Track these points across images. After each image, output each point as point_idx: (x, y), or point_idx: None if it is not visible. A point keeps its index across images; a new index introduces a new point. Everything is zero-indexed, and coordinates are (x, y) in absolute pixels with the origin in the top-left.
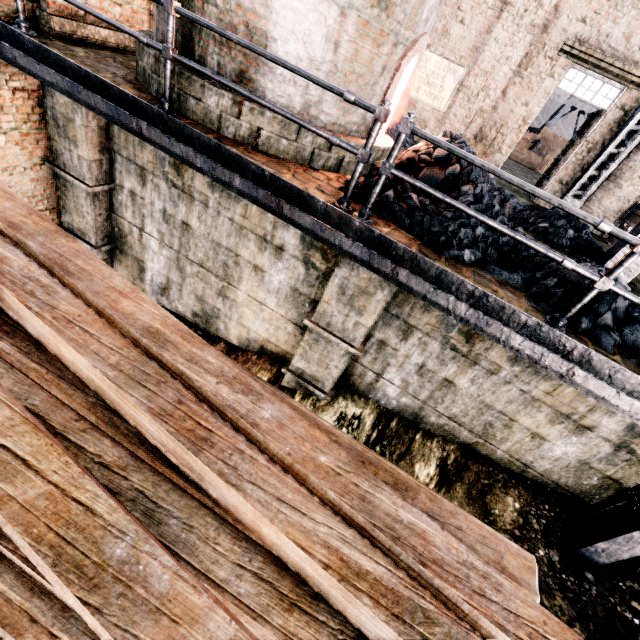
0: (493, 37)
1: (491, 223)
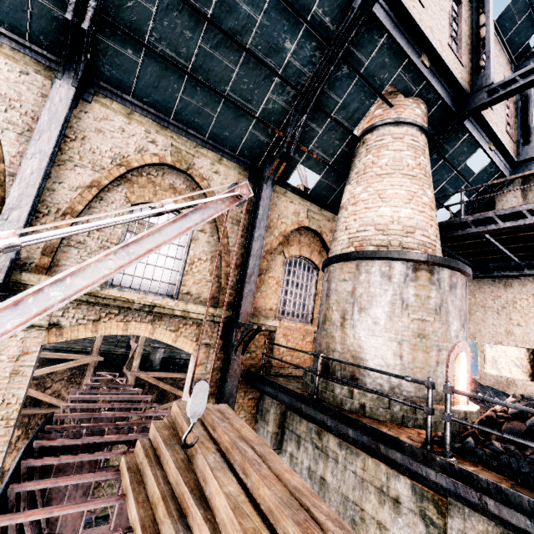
0: None
1: None
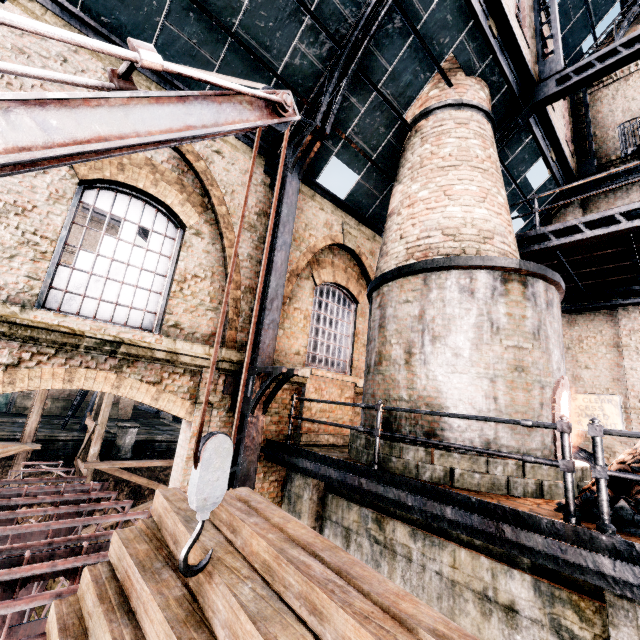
0: (627, 368)
1: None
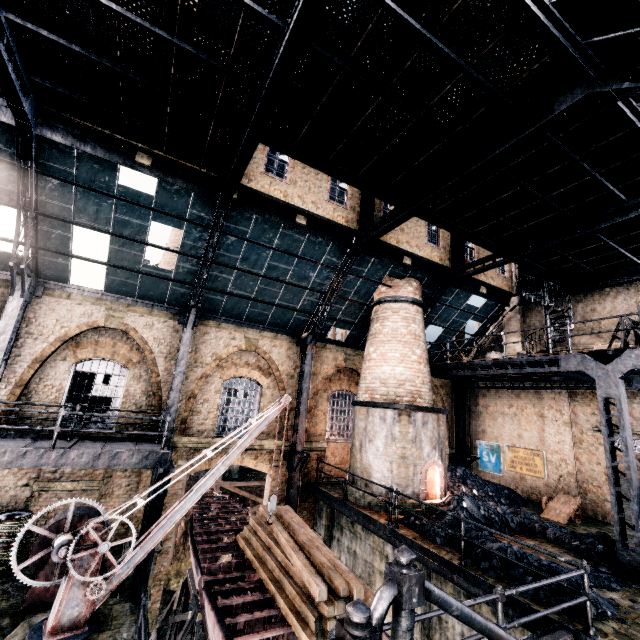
0: (547, 433)
1: (425, 519)
